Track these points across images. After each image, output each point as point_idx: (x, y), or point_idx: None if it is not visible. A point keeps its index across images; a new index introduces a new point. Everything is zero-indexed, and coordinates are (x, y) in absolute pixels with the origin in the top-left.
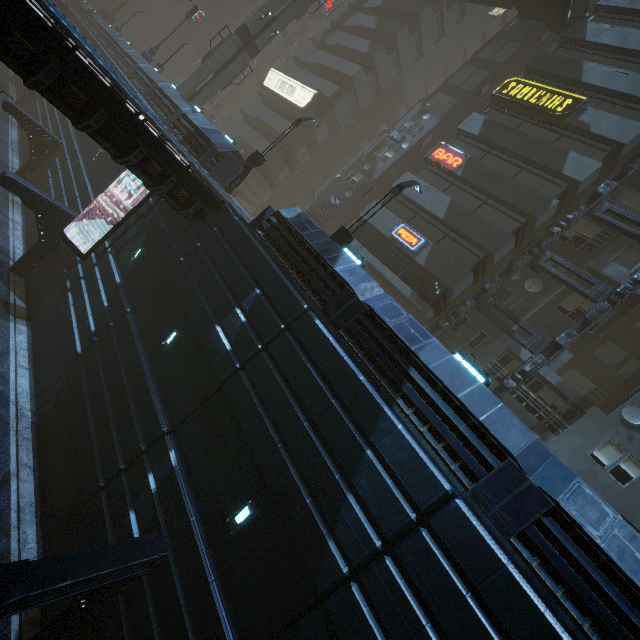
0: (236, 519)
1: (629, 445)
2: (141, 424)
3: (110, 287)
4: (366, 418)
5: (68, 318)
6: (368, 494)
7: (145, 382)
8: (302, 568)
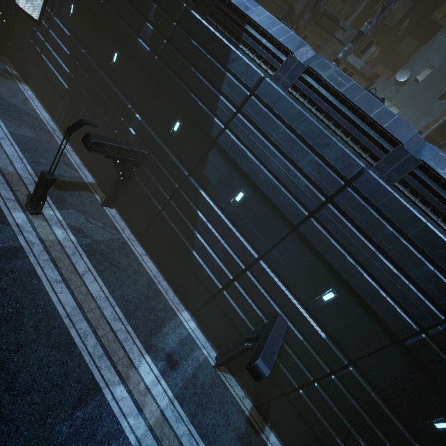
0: (174, 129)
1: (395, 96)
2: (117, 110)
3: (65, 40)
4: (224, 57)
5: (50, 71)
6: (228, 92)
7: (110, 87)
8: (205, 135)
